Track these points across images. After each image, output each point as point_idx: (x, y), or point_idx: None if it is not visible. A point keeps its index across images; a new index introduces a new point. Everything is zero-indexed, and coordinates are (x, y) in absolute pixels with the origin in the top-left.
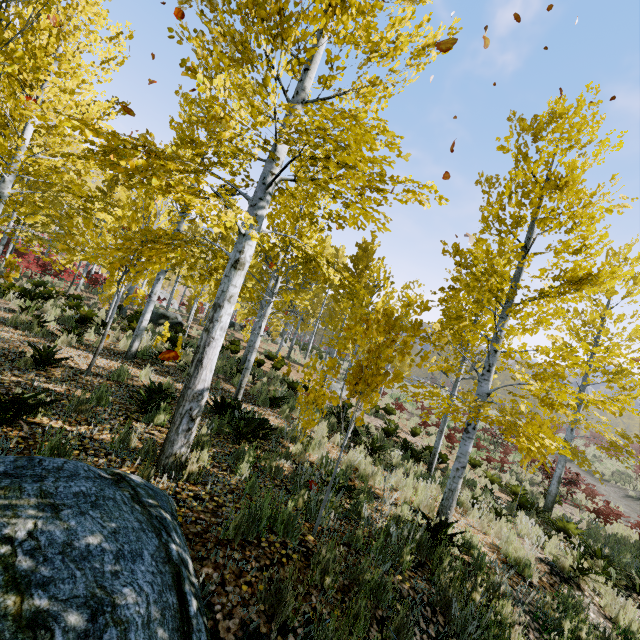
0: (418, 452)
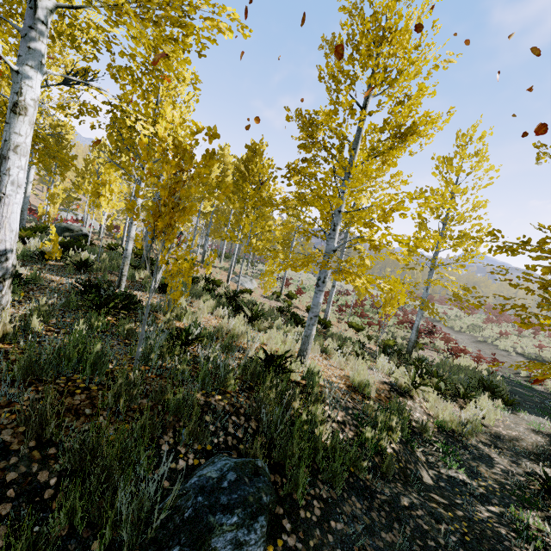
0: (301, 319)
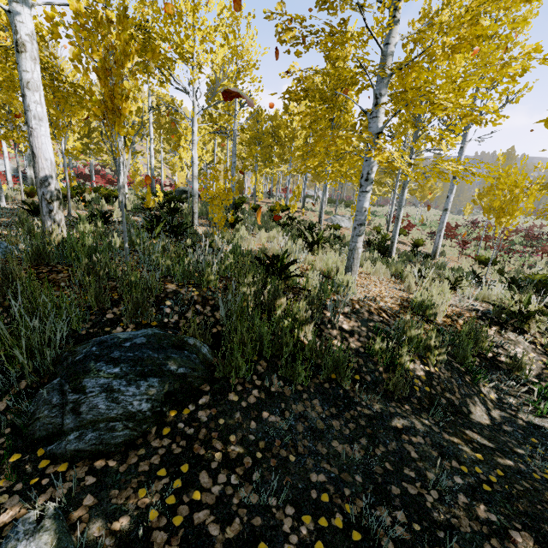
0: (385, 247)
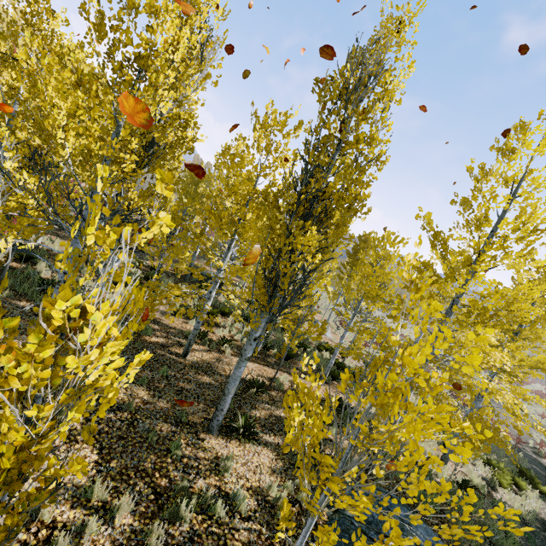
0: None
